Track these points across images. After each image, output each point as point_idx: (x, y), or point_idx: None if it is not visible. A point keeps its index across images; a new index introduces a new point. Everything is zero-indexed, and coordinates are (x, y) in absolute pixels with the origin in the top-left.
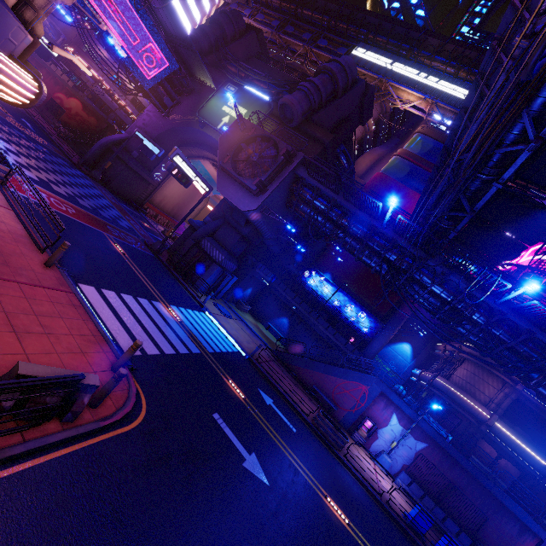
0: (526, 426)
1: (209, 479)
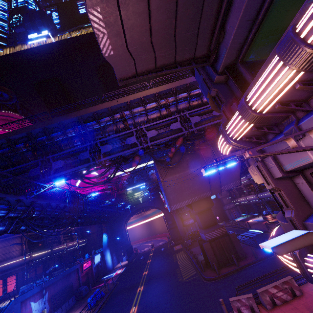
0: (35, 245)
1: (190, 312)
